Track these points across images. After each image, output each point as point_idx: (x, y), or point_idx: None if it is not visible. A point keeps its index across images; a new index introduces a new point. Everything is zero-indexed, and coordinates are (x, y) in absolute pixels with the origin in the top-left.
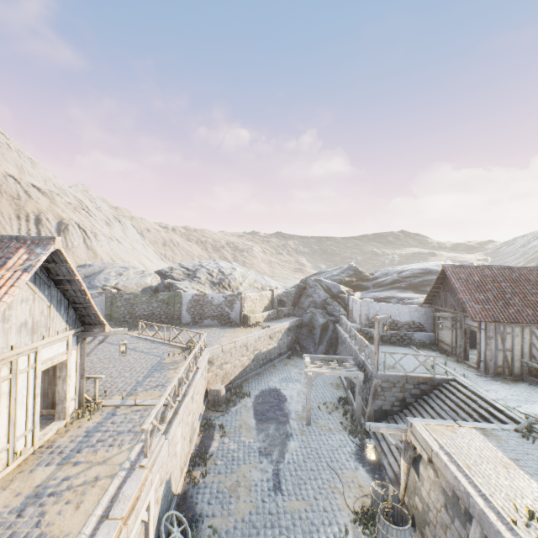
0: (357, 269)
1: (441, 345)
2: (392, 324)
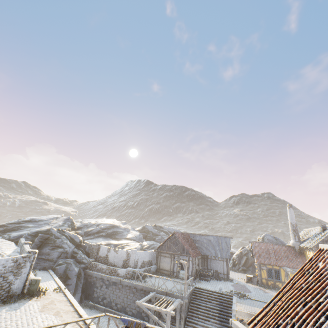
0: (73, 220)
1: (162, 271)
2: (143, 263)
